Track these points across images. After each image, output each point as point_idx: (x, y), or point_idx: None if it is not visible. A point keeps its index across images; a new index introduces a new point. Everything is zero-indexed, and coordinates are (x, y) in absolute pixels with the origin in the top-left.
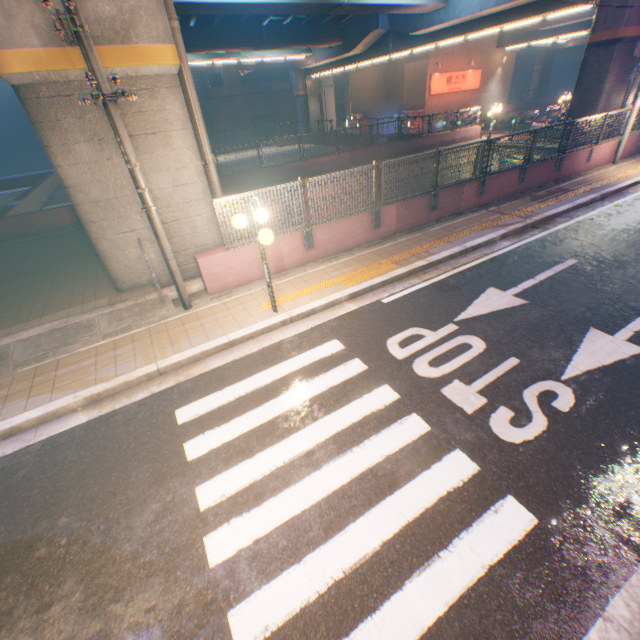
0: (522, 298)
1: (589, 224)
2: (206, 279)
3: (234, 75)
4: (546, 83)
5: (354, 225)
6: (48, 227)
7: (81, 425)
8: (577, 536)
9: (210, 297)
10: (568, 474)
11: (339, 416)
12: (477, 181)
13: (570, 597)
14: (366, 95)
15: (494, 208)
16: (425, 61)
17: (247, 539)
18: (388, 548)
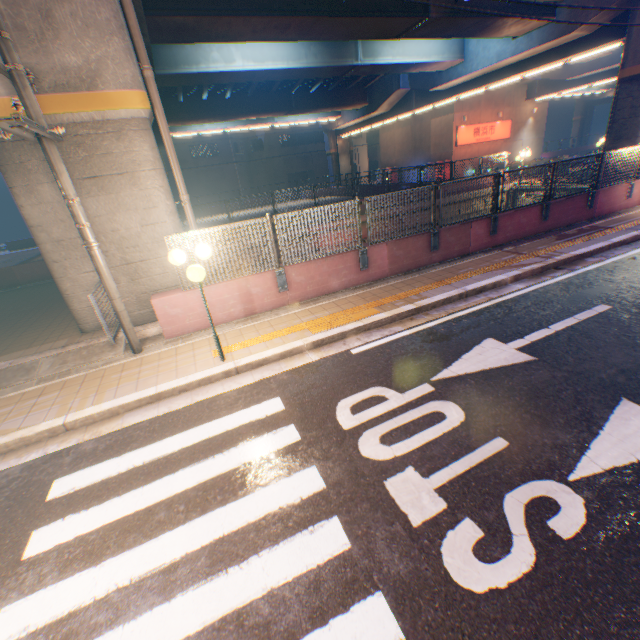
0: (528, 353)
1: (630, 264)
2: (162, 321)
3: (274, 140)
4: (587, 132)
5: (337, 265)
6: None
7: None
8: None
9: (166, 341)
10: None
11: (235, 510)
12: (487, 218)
13: None
14: (394, 150)
15: (511, 248)
16: (450, 115)
17: None
18: None
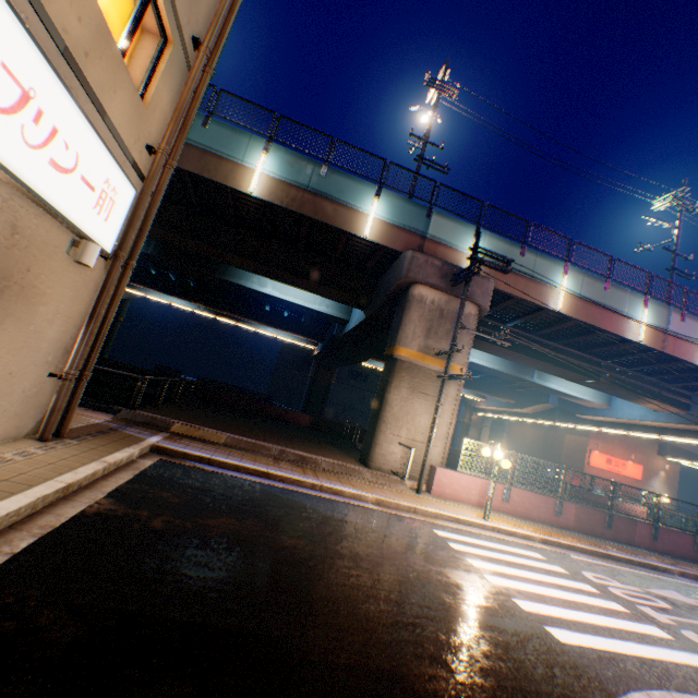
0: None
1: None
2: (434, 481)
3: None
4: None
5: (540, 501)
6: (292, 420)
7: (374, 508)
8: None
9: (431, 494)
10: None
11: (554, 578)
12: (649, 523)
13: None
14: (523, 442)
15: (669, 556)
16: (585, 437)
17: (510, 585)
18: (609, 627)
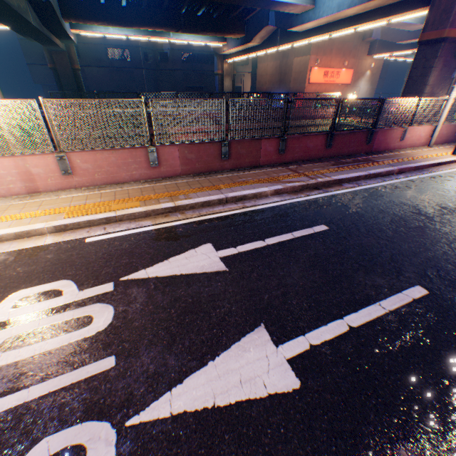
0: (227, 263)
1: (371, 193)
2: None
3: (177, 55)
4: None
5: (127, 159)
6: None
7: None
8: None
9: None
10: None
11: None
12: (278, 138)
13: None
14: (266, 79)
15: (294, 166)
16: (308, 56)
17: None
18: None
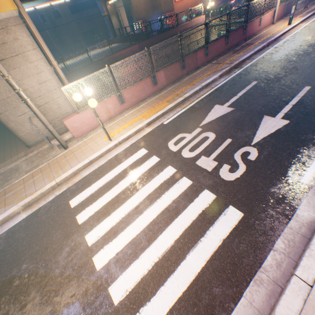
0: (231, 107)
1: (262, 61)
2: (72, 131)
3: (66, 9)
4: None
5: (143, 86)
6: None
7: (24, 219)
8: (261, 217)
9: (77, 140)
10: (256, 190)
11: (149, 186)
12: (204, 48)
13: (259, 244)
14: (141, 8)
15: (215, 61)
16: None
17: (113, 254)
18: (177, 242)
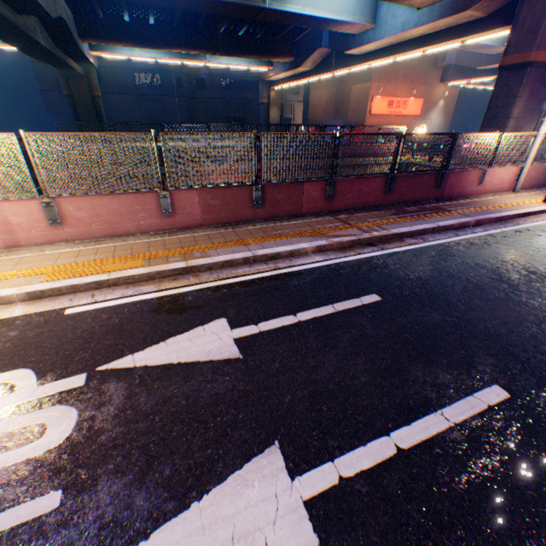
0: (242, 347)
1: (440, 251)
2: None
3: (216, 81)
4: None
5: (133, 205)
6: None
7: None
8: None
9: None
10: None
11: None
12: (324, 181)
13: None
14: (320, 109)
15: (345, 215)
16: (369, 83)
17: None
18: None
